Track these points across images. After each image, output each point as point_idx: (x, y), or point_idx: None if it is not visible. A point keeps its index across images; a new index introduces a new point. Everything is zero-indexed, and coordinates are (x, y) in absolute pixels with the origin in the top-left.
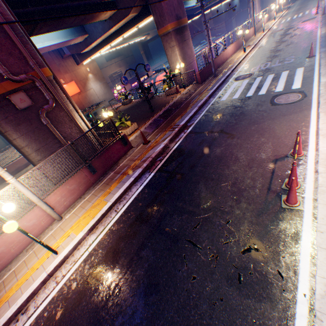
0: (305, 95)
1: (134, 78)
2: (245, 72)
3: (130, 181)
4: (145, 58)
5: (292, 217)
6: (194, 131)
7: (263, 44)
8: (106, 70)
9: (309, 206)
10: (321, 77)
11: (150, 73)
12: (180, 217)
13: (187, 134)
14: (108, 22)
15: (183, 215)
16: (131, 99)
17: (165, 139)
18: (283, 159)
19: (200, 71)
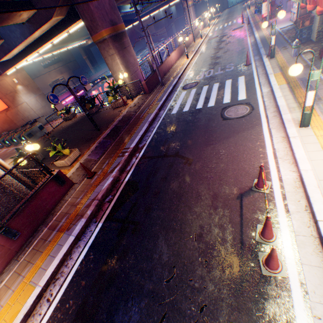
0: (252, 107)
1: (78, 86)
2: (191, 80)
3: (69, 242)
4: (89, 63)
5: (278, 292)
6: (147, 155)
7: (203, 50)
8: (45, 77)
9: (293, 270)
10: (262, 87)
11: (88, 86)
12: (138, 306)
13: (140, 159)
14: (27, 25)
15: (142, 301)
16: (75, 113)
17: (114, 170)
18: (249, 194)
19: (147, 80)
